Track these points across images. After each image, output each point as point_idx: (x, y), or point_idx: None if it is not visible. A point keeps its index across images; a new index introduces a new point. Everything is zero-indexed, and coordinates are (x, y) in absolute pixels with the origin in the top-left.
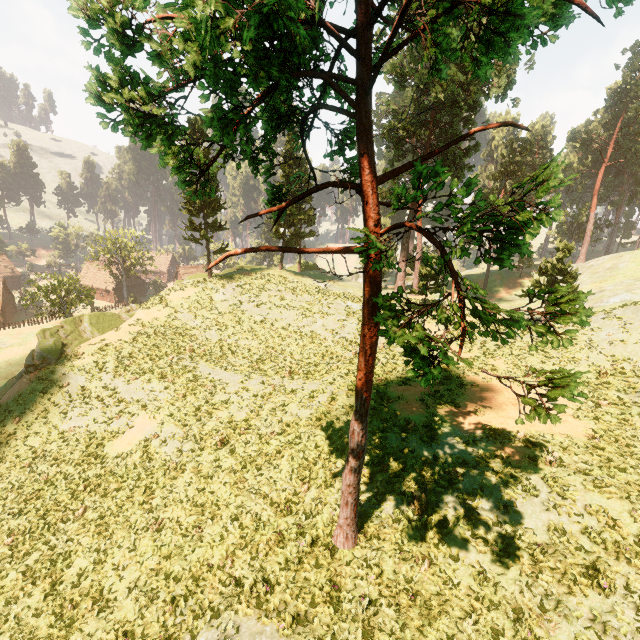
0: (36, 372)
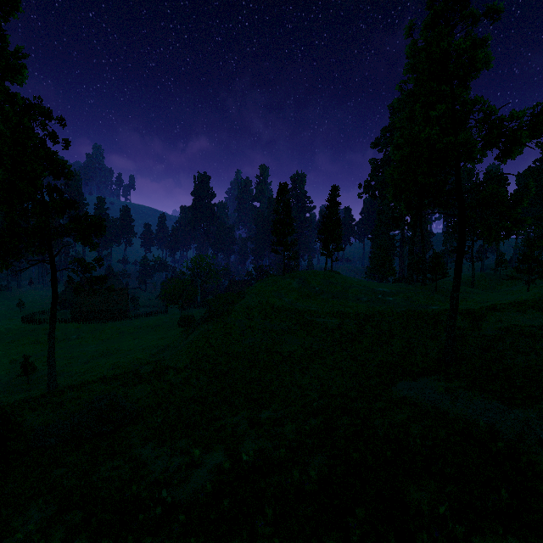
0: (212, 320)
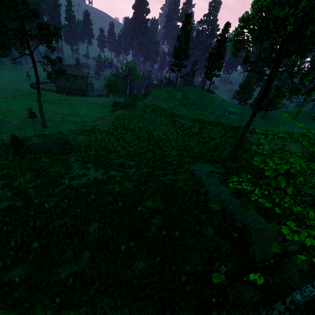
0: (124, 109)
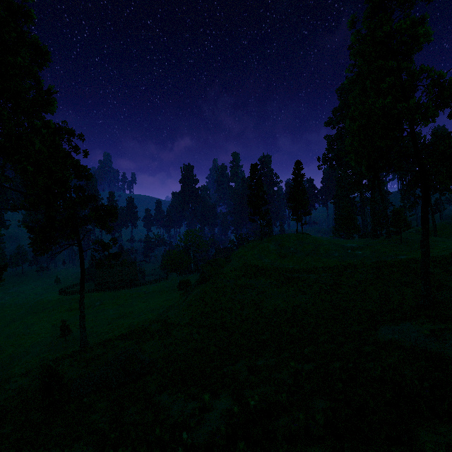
0: (205, 282)
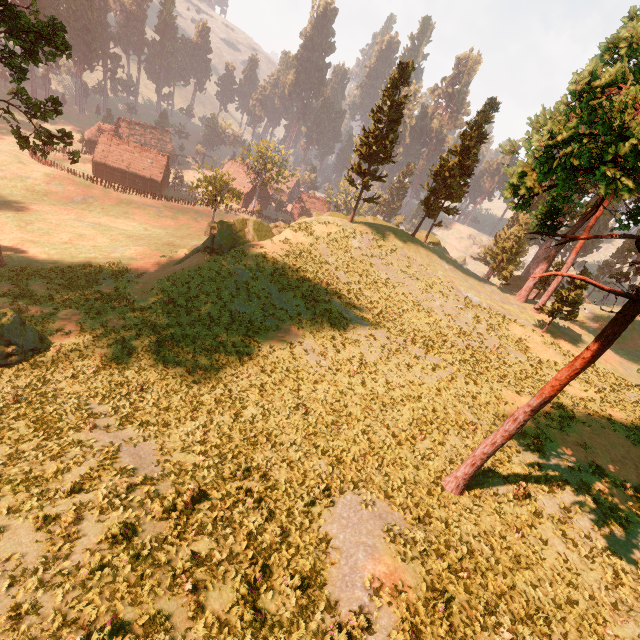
0: (211, 254)
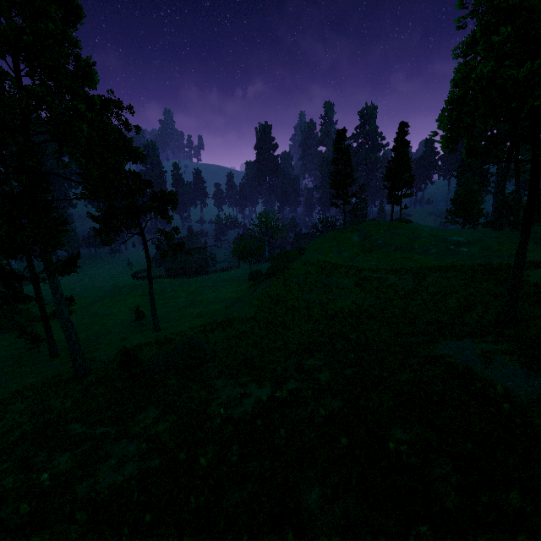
0: (273, 277)
